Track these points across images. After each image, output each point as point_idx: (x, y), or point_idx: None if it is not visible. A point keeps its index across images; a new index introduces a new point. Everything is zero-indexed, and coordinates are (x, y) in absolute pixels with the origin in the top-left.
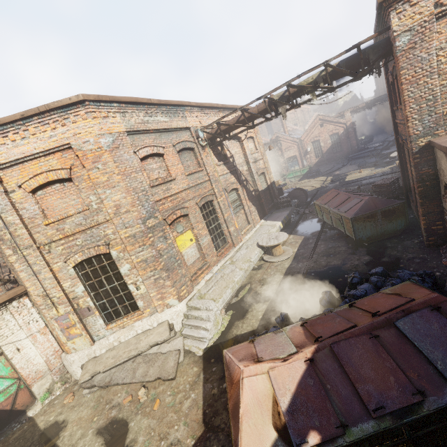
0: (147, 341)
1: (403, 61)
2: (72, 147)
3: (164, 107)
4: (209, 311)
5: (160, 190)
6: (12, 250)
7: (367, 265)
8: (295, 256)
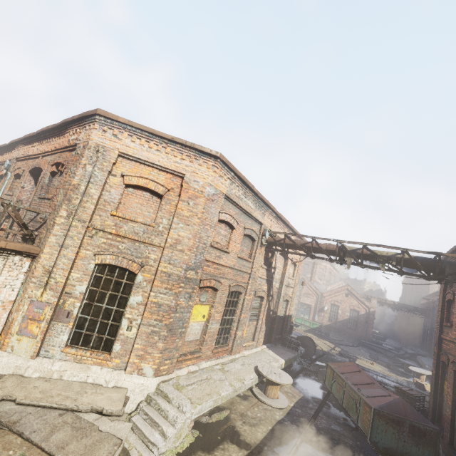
0: (91, 399)
1: None
2: (184, 178)
3: (257, 198)
4: (180, 411)
5: (214, 253)
6: (68, 214)
7: None
8: (289, 412)
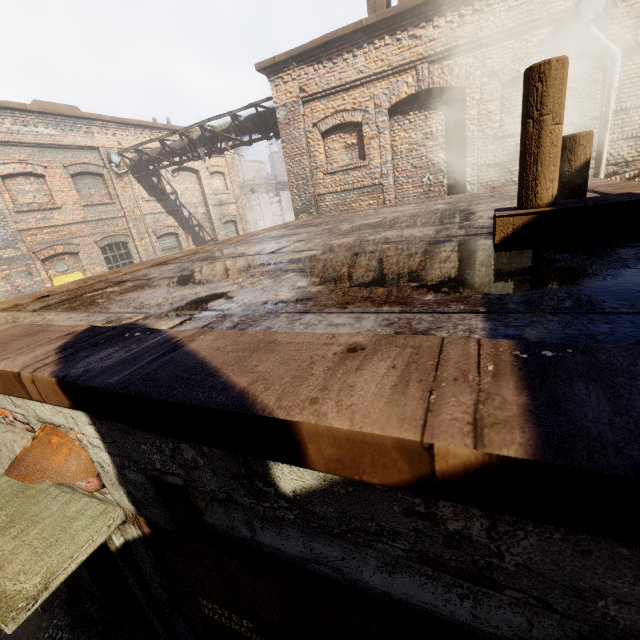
0: None
1: (283, 134)
2: None
3: (52, 117)
4: None
5: (31, 218)
6: None
7: None
8: None
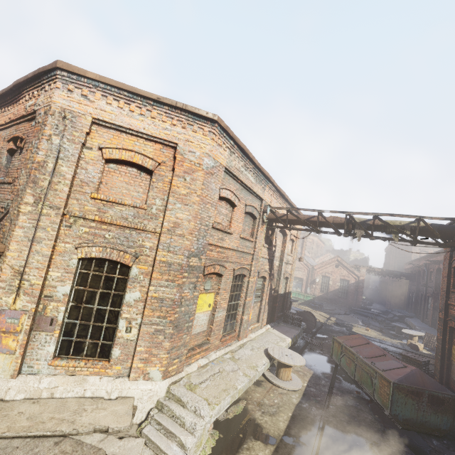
0: (93, 418)
1: None
2: (176, 148)
3: (257, 171)
4: (197, 416)
5: (216, 235)
6: (35, 200)
7: None
8: (305, 393)
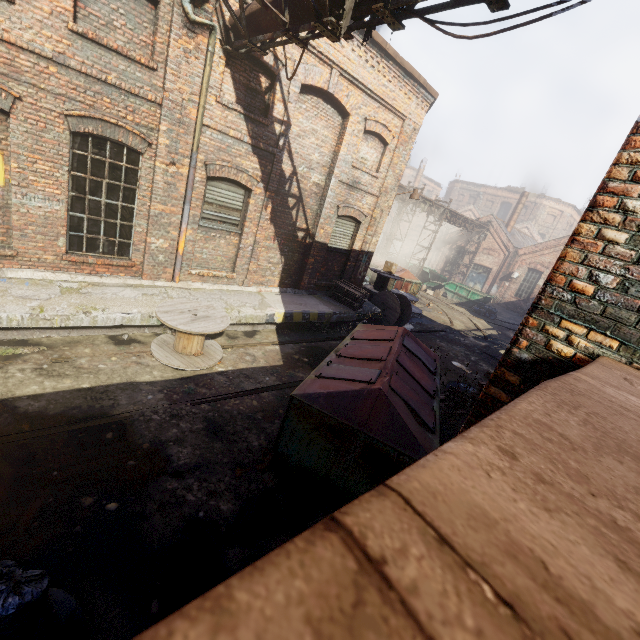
0: None
1: None
2: None
3: None
4: None
5: None
6: None
7: (186, 528)
8: (191, 377)
